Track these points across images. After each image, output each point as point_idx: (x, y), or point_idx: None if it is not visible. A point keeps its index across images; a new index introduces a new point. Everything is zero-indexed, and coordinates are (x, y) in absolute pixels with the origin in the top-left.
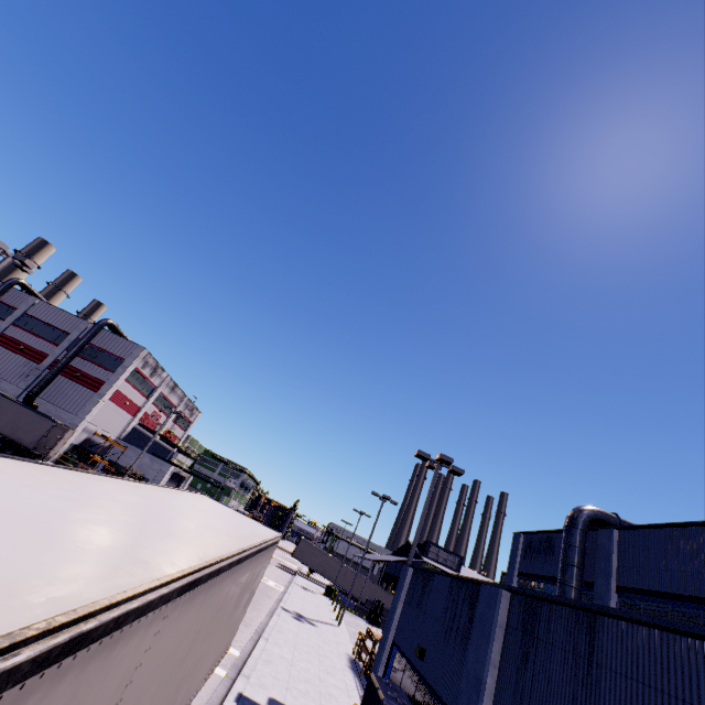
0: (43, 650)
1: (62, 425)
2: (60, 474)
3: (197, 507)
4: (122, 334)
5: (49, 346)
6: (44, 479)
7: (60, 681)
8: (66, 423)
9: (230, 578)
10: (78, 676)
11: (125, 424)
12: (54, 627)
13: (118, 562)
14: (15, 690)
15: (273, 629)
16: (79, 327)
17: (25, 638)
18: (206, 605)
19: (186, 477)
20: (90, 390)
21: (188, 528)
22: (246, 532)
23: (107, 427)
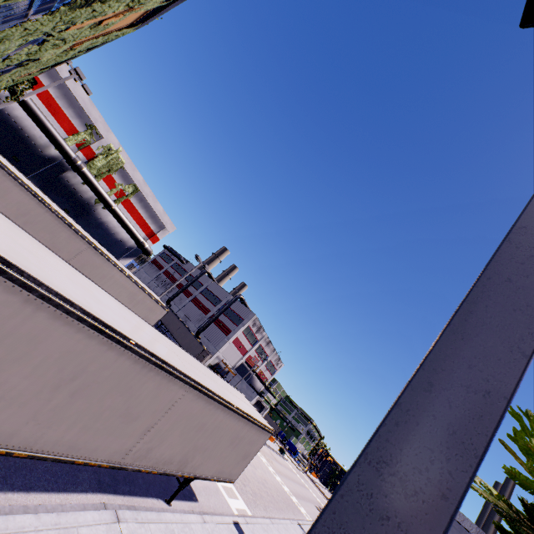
0: (156, 361)
1: (207, 350)
2: (180, 349)
3: (229, 389)
4: (246, 304)
5: (212, 306)
6: (174, 347)
7: (158, 375)
8: (210, 351)
9: (222, 413)
10: (161, 379)
11: (237, 359)
12: (159, 357)
13: (178, 365)
14: (151, 366)
15: (281, 524)
16: (227, 298)
17: (154, 354)
18: (207, 411)
19: (265, 407)
20: (224, 334)
21: (212, 384)
22: (244, 408)
23: (228, 359)
